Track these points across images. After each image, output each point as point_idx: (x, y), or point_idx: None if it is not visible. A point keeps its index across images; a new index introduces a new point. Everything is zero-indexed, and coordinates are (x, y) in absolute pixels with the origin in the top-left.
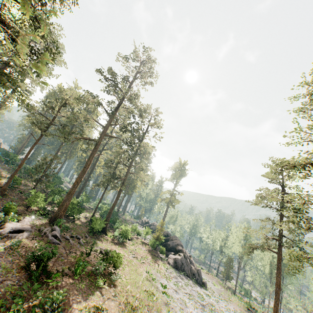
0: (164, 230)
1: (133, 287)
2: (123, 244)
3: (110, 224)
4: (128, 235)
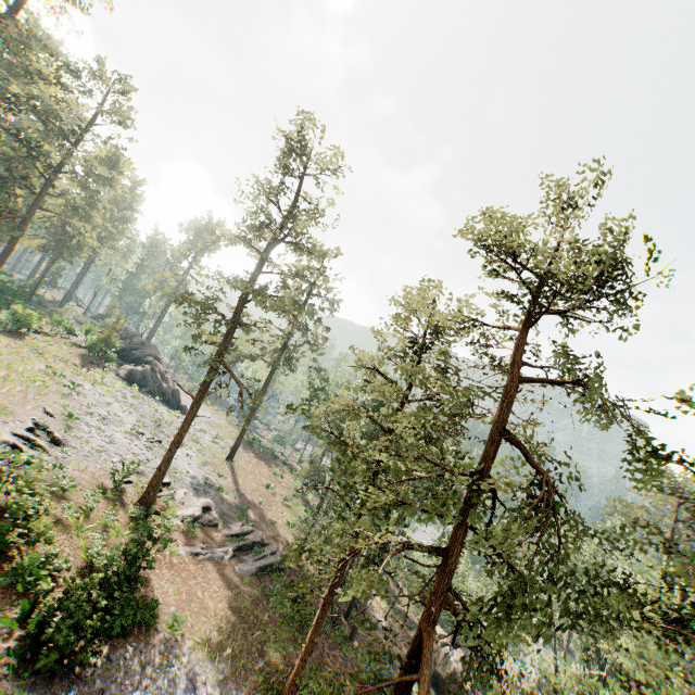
0: (140, 338)
1: (4, 370)
2: (19, 336)
3: (0, 307)
4: (33, 324)
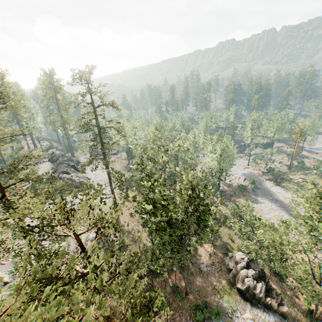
0: (59, 159)
1: None
2: None
3: None
4: None
